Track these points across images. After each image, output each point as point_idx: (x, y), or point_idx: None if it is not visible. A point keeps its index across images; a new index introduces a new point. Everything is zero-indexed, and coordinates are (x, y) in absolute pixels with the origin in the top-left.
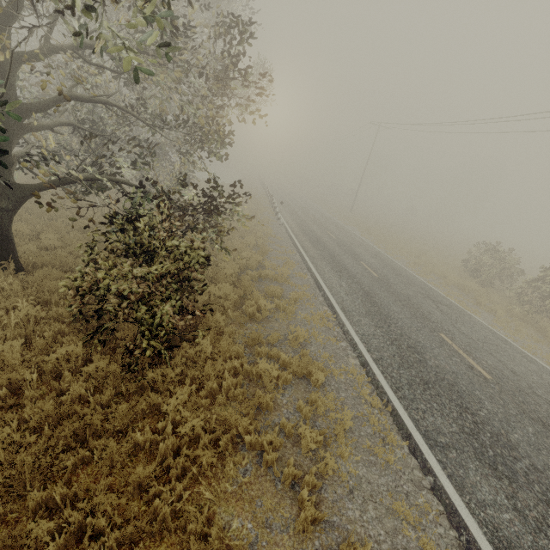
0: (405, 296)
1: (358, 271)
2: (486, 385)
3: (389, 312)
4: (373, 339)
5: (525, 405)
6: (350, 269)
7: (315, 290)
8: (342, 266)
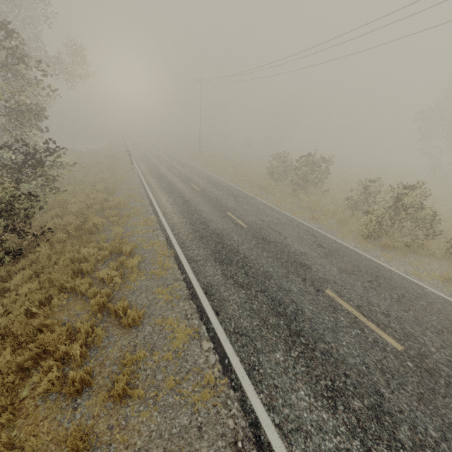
0: (214, 197)
1: (186, 190)
2: (241, 230)
3: (197, 208)
4: (178, 224)
5: (259, 233)
6: (180, 190)
7: (148, 208)
8: (174, 189)
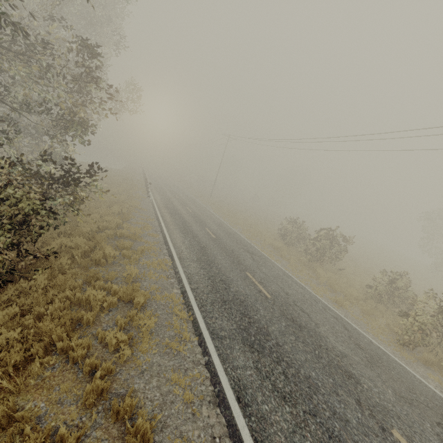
0: (230, 250)
1: (201, 234)
2: (266, 301)
3: (215, 259)
4: (196, 276)
5: (286, 311)
6: (195, 232)
7: (162, 246)
8: (189, 230)
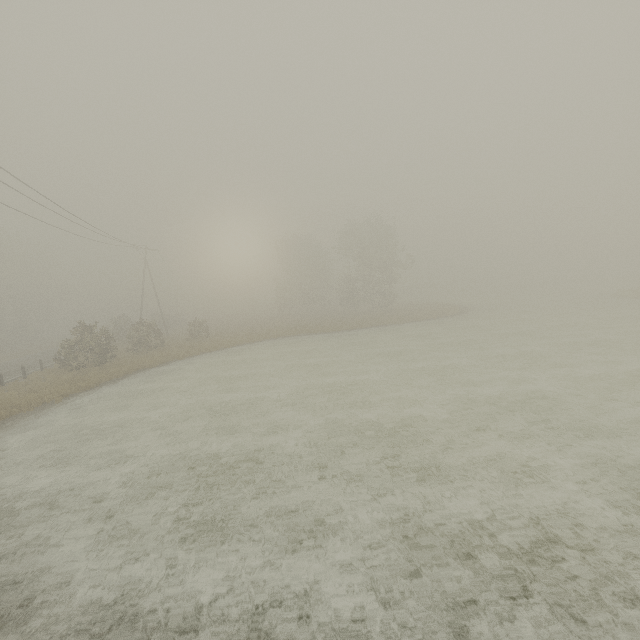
0: None
1: None
2: None
3: None
4: None
5: None
6: None
7: None
8: None
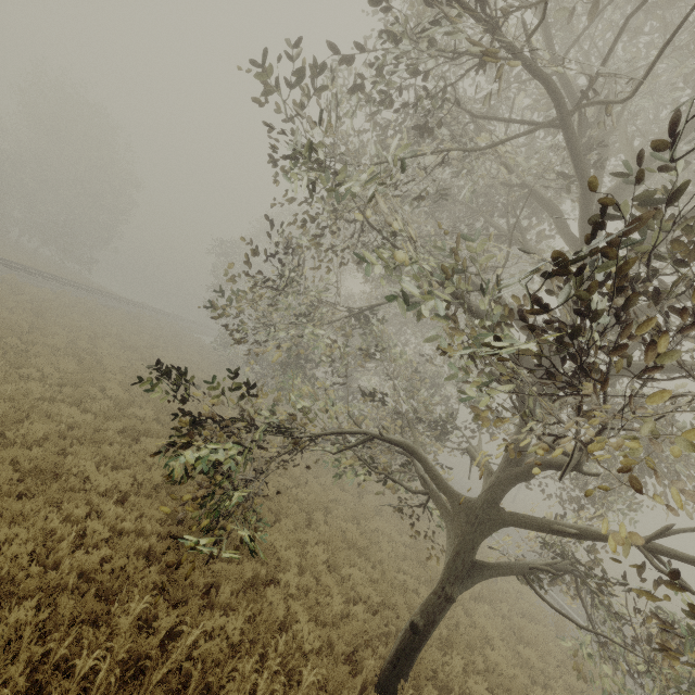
0: None
1: None
2: None
3: None
4: None
5: None
6: None
7: None
8: None
